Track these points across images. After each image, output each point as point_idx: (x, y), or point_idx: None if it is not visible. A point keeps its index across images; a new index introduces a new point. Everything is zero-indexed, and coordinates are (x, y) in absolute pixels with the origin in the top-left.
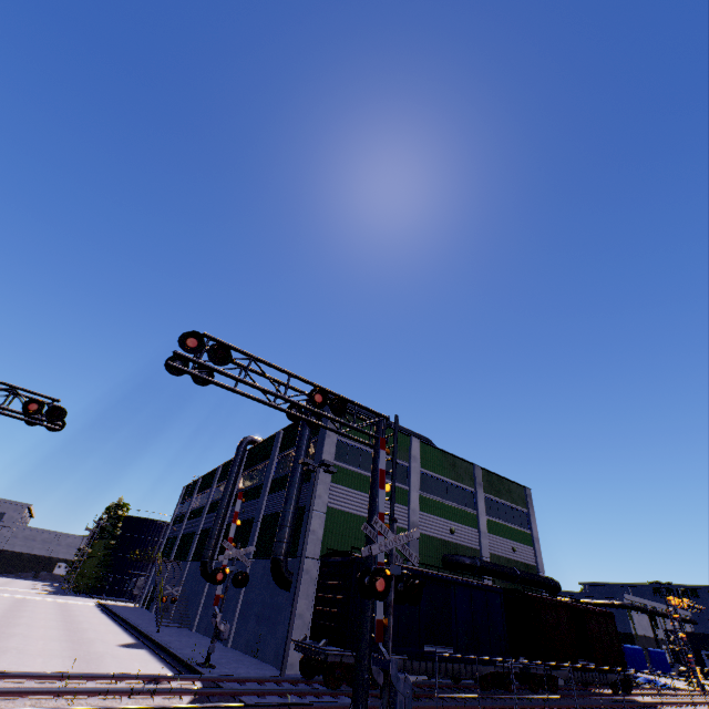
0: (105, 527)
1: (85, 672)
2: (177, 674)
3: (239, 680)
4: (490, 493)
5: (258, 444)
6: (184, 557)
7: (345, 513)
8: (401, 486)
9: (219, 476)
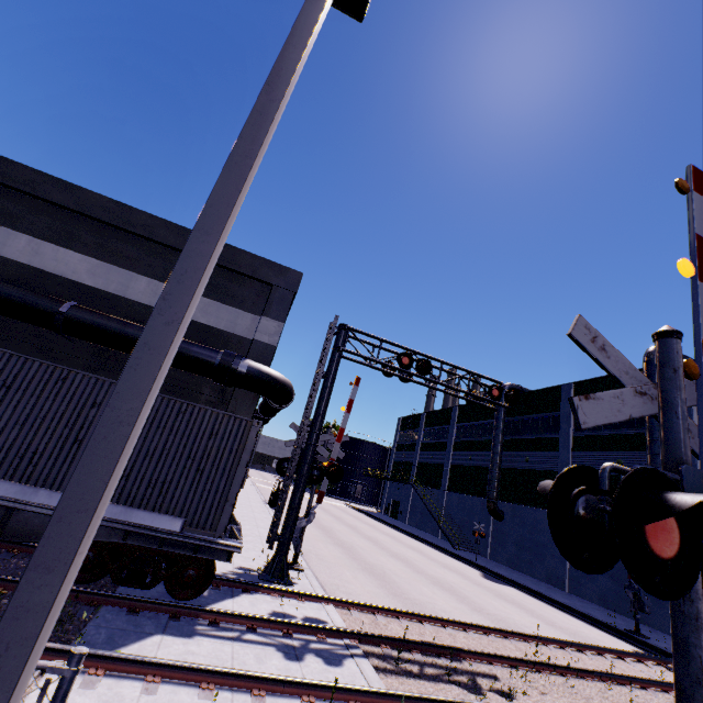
0: None
1: (614, 649)
2: None
3: None
4: None
5: (523, 393)
6: (433, 485)
7: None
8: None
9: (459, 417)
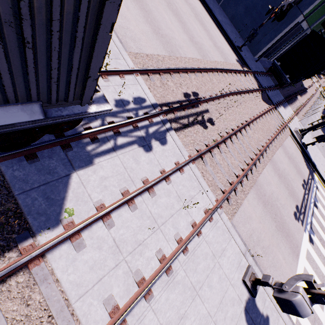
0: None
1: (236, 70)
2: (249, 70)
3: (257, 73)
4: None
5: None
6: None
7: None
8: None
9: None
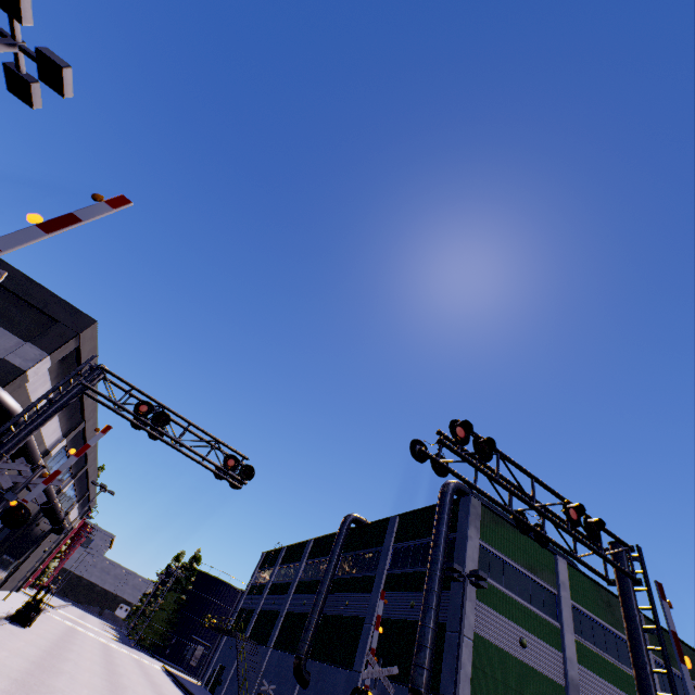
0: (180, 579)
1: None
2: None
3: None
4: (659, 655)
5: (363, 525)
6: (263, 640)
7: (492, 645)
8: (551, 621)
9: (310, 551)
